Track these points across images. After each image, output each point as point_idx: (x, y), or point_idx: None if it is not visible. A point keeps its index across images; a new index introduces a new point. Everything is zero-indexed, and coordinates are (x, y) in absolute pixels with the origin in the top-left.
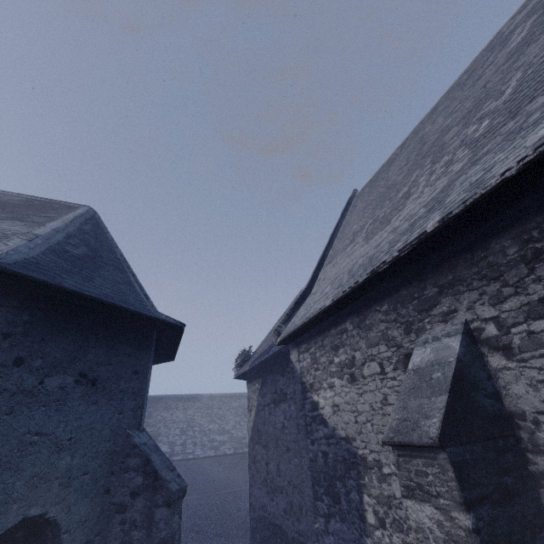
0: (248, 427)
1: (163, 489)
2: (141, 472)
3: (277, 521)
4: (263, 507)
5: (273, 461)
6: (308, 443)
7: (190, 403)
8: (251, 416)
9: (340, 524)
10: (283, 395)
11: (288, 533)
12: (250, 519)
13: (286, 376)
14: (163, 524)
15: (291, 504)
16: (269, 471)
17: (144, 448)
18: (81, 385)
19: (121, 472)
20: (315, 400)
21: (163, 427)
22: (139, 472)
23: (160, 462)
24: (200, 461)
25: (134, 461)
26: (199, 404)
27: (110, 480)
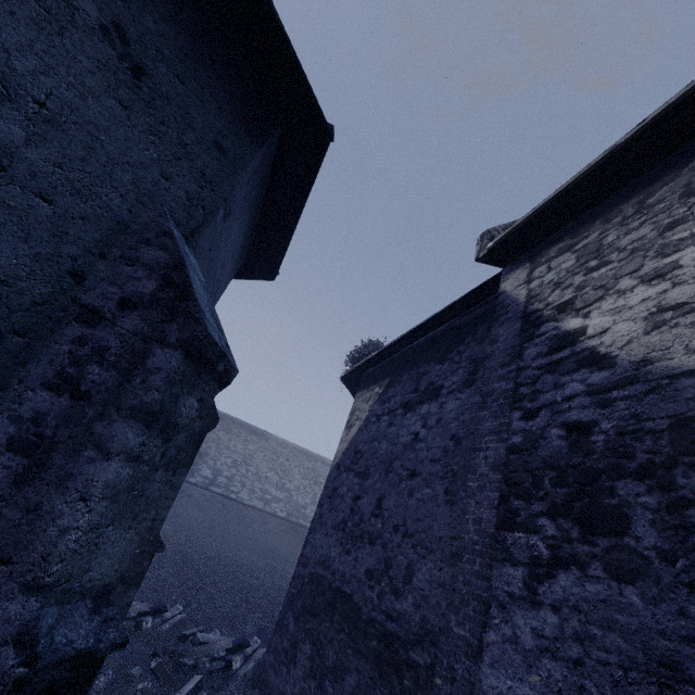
0: (338, 449)
1: (189, 318)
2: (159, 275)
3: (346, 586)
4: (323, 562)
5: (371, 493)
6: (514, 418)
7: (256, 438)
8: (349, 433)
9: (606, 586)
10: (432, 391)
11: (363, 610)
12: (293, 577)
13: (450, 360)
14: (159, 380)
15: (387, 563)
16: (356, 509)
17: (184, 253)
18: (109, 44)
19: (120, 260)
20: (571, 328)
21: (214, 449)
22: (155, 274)
23: (202, 295)
24: (241, 507)
25: (154, 255)
26: (265, 443)
27: (92, 263)
